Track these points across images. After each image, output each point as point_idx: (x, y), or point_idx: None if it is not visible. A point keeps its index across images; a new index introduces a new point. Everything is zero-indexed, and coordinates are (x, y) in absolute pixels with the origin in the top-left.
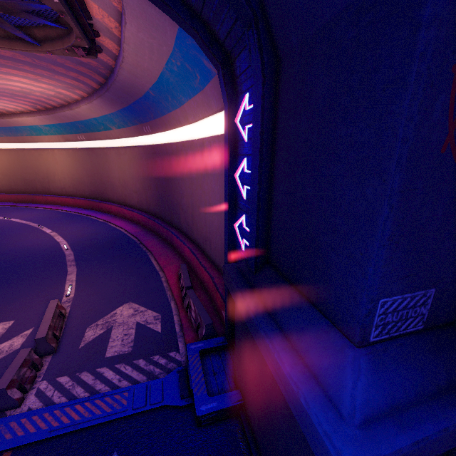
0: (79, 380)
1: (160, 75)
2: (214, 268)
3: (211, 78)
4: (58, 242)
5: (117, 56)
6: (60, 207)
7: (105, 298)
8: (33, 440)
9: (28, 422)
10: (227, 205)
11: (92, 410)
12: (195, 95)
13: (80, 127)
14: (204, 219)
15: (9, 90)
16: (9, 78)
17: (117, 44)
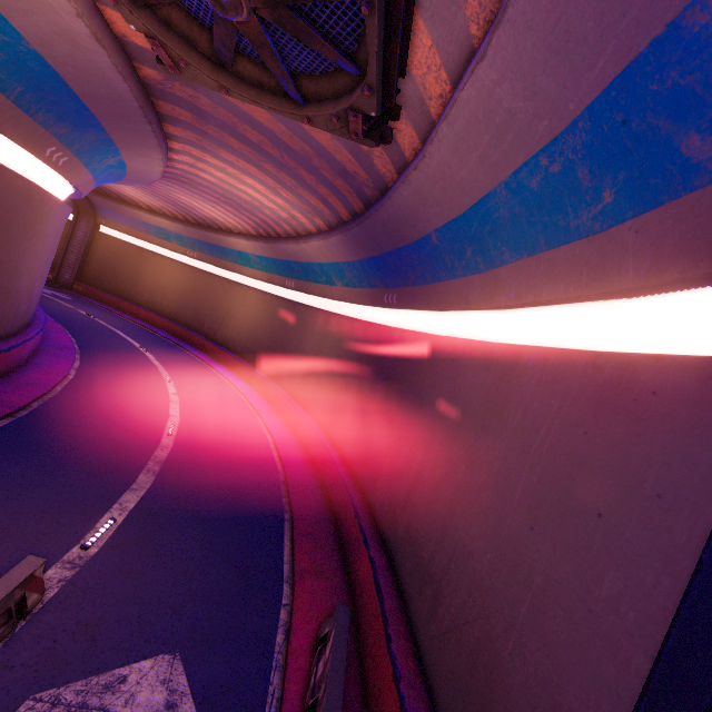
0: None
1: (478, 202)
2: (421, 690)
3: (683, 193)
4: (169, 415)
5: (407, 164)
6: (213, 362)
7: (138, 602)
8: None
9: None
10: None
11: None
12: (557, 246)
13: (295, 271)
14: (443, 525)
15: (238, 199)
16: (244, 178)
17: (422, 138)
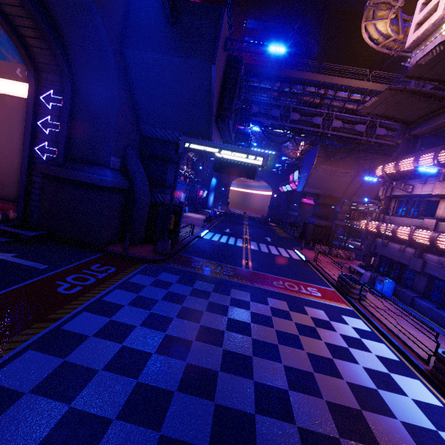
0: None
1: None
2: None
3: (4, 60)
4: None
5: None
6: None
7: None
8: None
9: None
10: (29, 136)
11: None
12: None
13: None
14: None
15: None
16: None
17: None
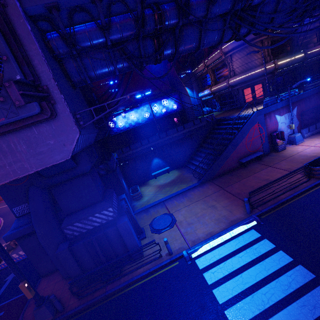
0: (18, 254)
1: None
2: None
3: None
4: None
5: None
6: None
7: None
8: (0, 270)
9: (0, 266)
10: None
11: (17, 259)
12: None
13: None
14: None
15: None
16: None
17: None
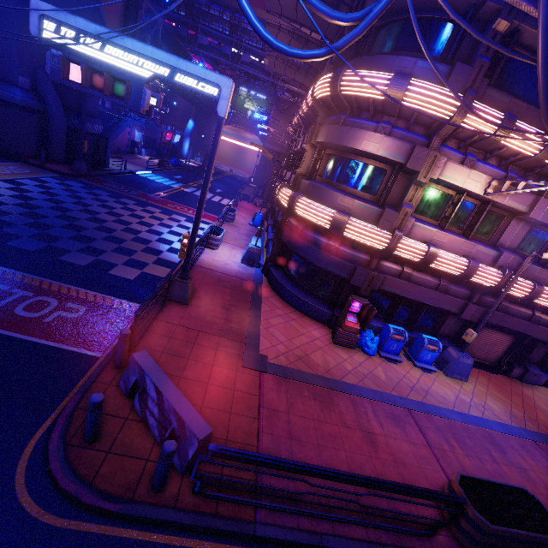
0: None
1: None
2: None
3: None
4: None
5: None
6: None
7: None
8: None
9: None
10: None
11: None
12: None
13: None
14: None
15: None
16: None
17: None
